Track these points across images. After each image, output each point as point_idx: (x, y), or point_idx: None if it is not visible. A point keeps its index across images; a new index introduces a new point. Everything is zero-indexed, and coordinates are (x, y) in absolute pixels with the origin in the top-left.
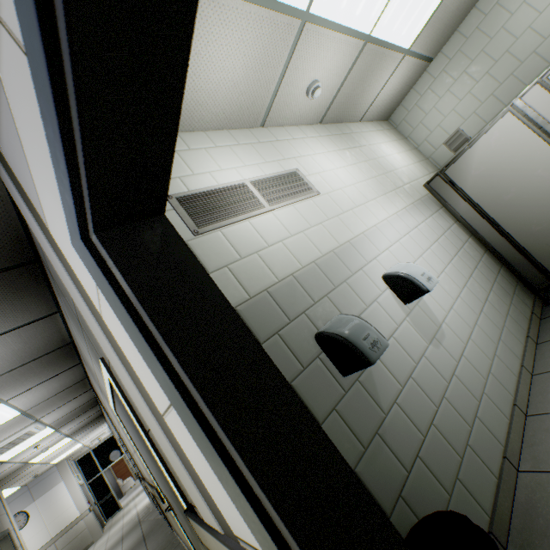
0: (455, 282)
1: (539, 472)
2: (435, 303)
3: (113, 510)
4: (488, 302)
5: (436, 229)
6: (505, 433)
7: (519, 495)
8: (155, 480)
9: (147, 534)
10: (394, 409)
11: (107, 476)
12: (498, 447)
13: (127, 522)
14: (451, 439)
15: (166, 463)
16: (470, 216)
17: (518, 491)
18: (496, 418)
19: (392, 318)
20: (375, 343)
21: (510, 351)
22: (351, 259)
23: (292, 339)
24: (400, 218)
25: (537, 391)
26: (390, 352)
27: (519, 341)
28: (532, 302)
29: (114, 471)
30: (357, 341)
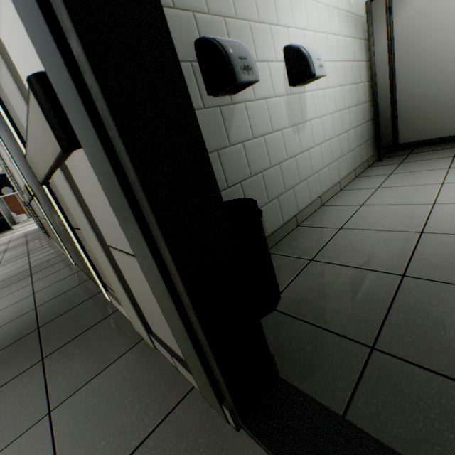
0: (336, 103)
1: (310, 227)
2: (312, 104)
3: (4, 229)
4: (347, 134)
5: (349, 52)
6: (304, 207)
7: (291, 234)
8: (23, 176)
9: (30, 240)
10: (239, 147)
11: (1, 207)
12: (295, 210)
13: (16, 235)
14: (269, 189)
15: (9, 114)
16: (381, 58)
17: (291, 233)
18: (304, 197)
19: (273, 87)
20: (248, 68)
21: (339, 171)
22: (265, 8)
23: (169, 26)
24: (328, 14)
25: (338, 197)
26: (257, 109)
27: (347, 170)
28: (372, 155)
29: (9, 206)
30: (232, 55)
